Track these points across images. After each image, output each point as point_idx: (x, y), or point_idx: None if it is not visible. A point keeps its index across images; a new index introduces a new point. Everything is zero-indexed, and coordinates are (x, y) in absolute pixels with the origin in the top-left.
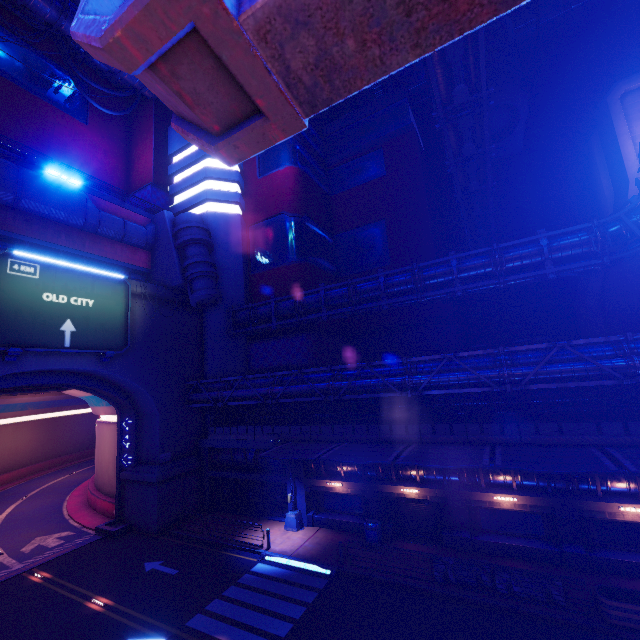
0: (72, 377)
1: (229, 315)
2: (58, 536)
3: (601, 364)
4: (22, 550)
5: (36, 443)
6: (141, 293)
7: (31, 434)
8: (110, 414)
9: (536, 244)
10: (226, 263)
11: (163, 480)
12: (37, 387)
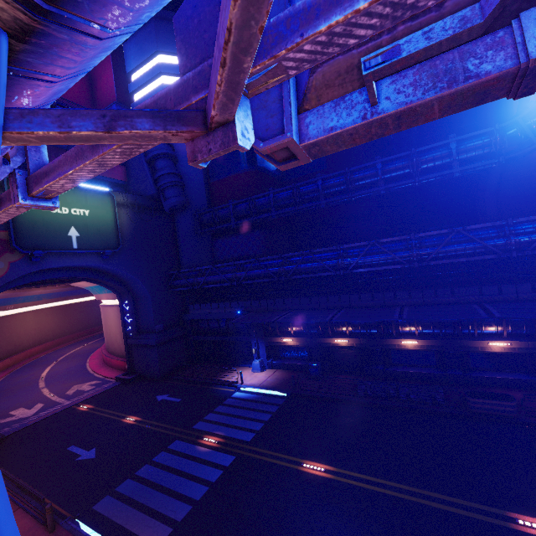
0: (81, 272)
1: (196, 217)
2: (89, 384)
3: (486, 243)
4: (67, 393)
5: (53, 324)
6: (124, 202)
7: (48, 318)
8: (112, 299)
9: (447, 147)
10: (189, 173)
11: (160, 343)
12: (55, 280)
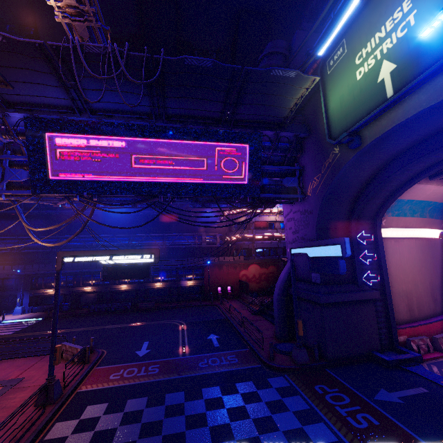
0: None
1: None
2: None
3: (156, 241)
4: None
5: None
6: None
7: None
8: None
9: None
10: None
11: None
12: None
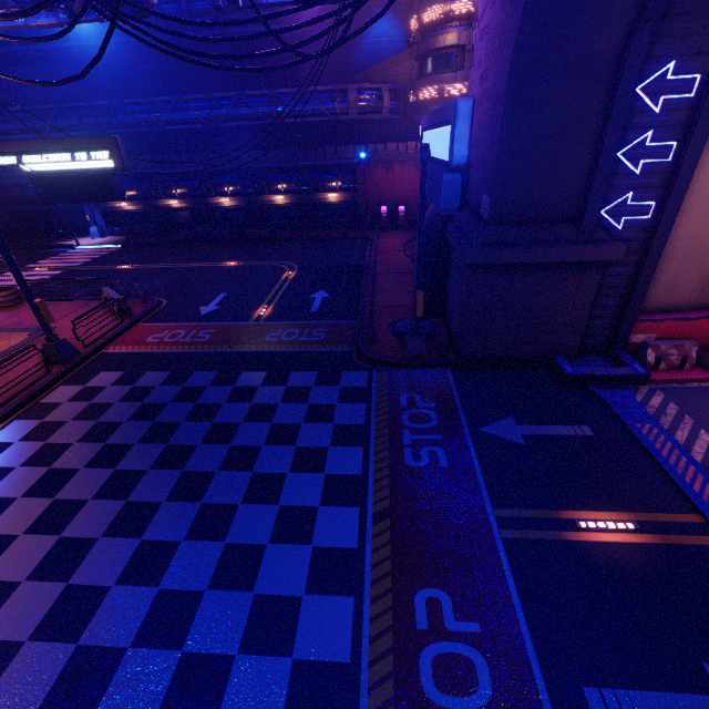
0: None
1: None
2: None
3: (258, 110)
4: None
5: None
6: None
7: None
8: None
9: None
10: None
11: None
12: None
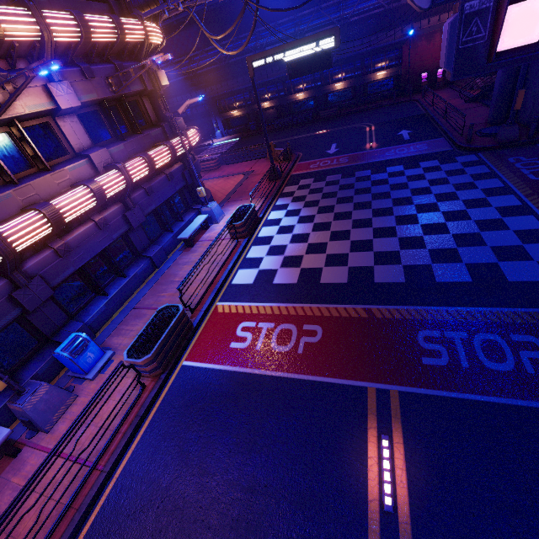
0: None
1: None
2: None
3: (330, 17)
4: None
5: None
6: None
7: None
8: None
9: None
10: None
11: None
12: None
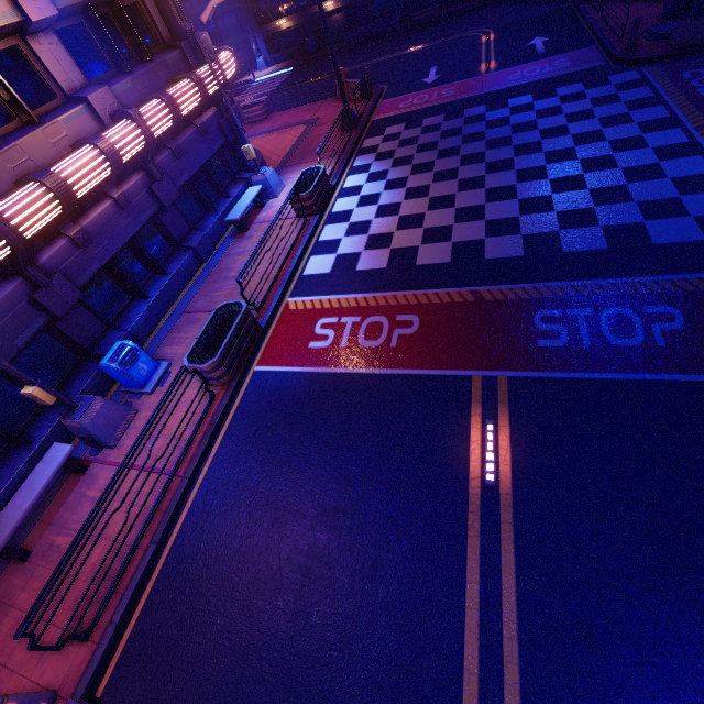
0: None
1: None
2: None
3: None
4: None
5: None
6: None
7: None
8: None
9: None
10: None
11: None
12: None
